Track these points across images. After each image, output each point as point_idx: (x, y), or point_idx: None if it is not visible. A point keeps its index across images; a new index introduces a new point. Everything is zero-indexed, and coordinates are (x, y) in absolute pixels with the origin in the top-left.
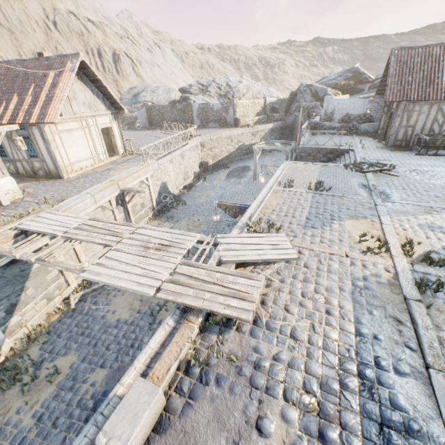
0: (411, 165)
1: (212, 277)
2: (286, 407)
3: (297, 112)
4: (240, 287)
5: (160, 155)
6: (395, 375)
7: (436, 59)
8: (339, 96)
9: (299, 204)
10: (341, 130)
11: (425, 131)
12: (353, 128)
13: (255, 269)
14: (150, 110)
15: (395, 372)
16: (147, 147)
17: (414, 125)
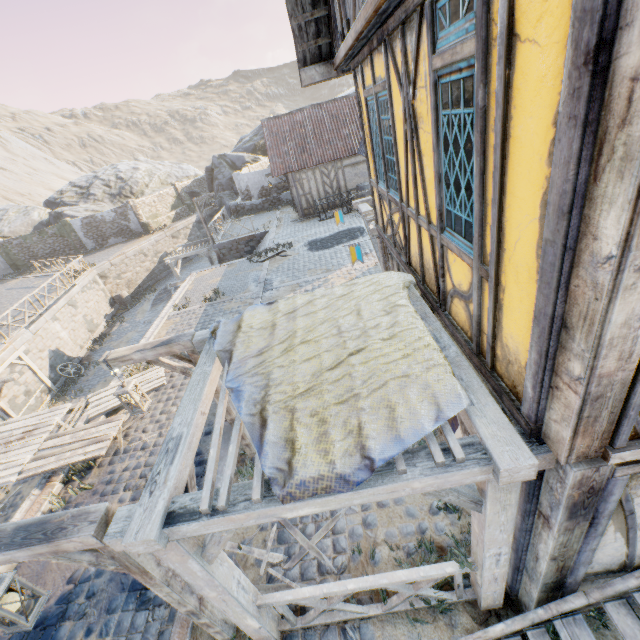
0: (310, 236)
1: (77, 437)
2: (124, 494)
3: (221, 191)
4: (100, 433)
5: (30, 319)
6: (204, 437)
7: (301, 125)
8: (259, 162)
9: (188, 325)
10: (265, 206)
11: (322, 194)
12: (276, 201)
13: (125, 411)
14: (5, 249)
15: (205, 434)
16: (13, 311)
17: (310, 192)
